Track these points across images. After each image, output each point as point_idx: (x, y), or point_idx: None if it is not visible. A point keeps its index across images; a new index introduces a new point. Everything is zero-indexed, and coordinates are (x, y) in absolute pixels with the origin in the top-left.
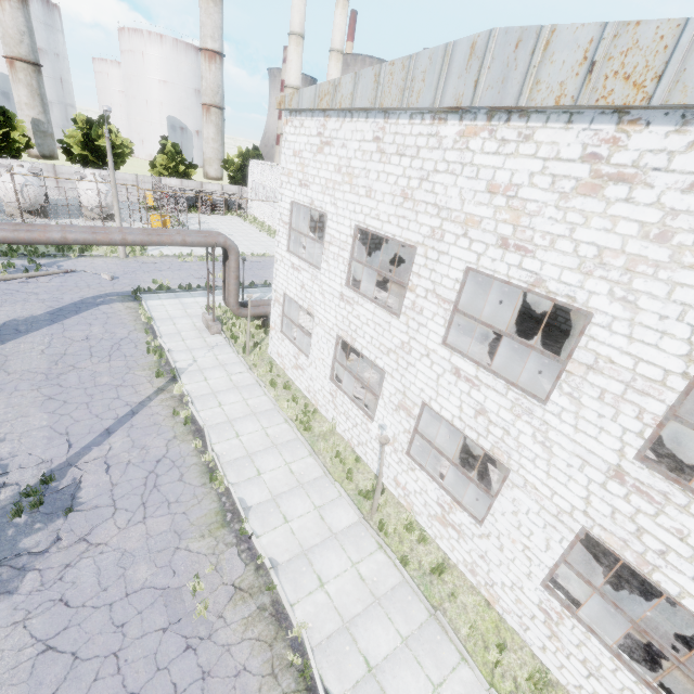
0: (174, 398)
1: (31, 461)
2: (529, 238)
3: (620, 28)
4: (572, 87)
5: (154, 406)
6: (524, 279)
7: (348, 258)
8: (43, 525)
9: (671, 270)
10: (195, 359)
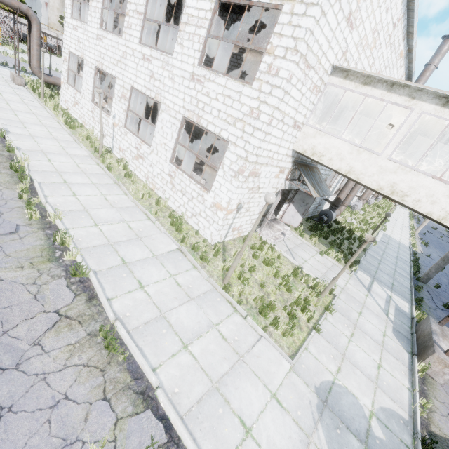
0: None
1: None
2: None
3: None
4: None
5: None
6: None
7: (101, 7)
8: None
9: None
10: None
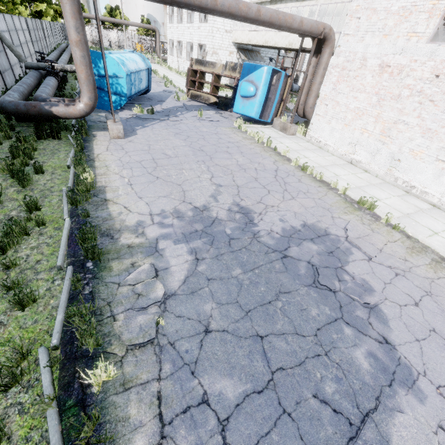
0: None
1: None
2: None
3: None
4: None
5: None
6: None
7: (177, 15)
8: None
9: None
10: None
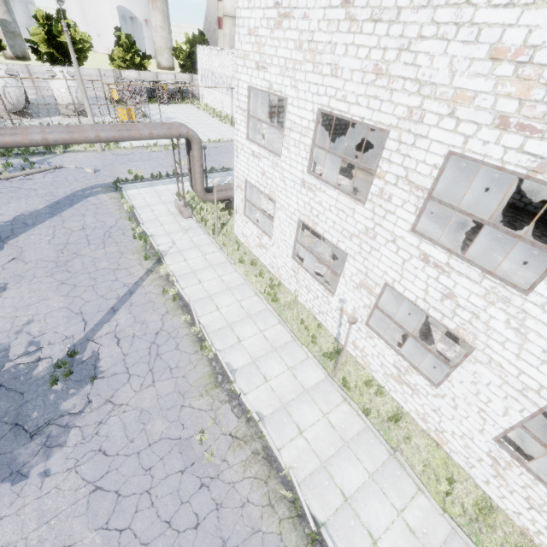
0: (161, 278)
1: (57, 338)
2: (540, 114)
3: None
4: None
5: (146, 285)
6: (523, 164)
7: (310, 145)
8: (76, 390)
9: None
10: (174, 242)
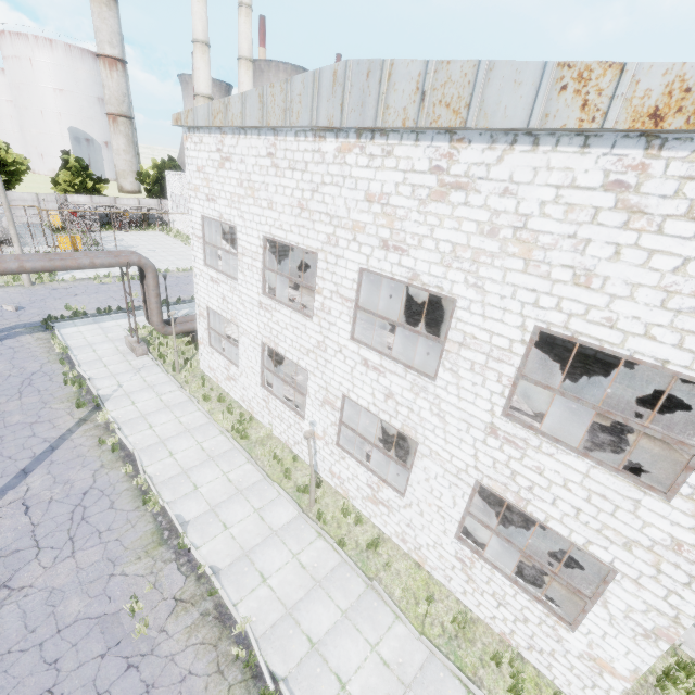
0: (98, 427)
1: None
2: (403, 239)
3: (438, 65)
4: (412, 112)
5: (76, 438)
6: (404, 275)
7: (261, 268)
8: None
9: (502, 259)
10: (120, 384)
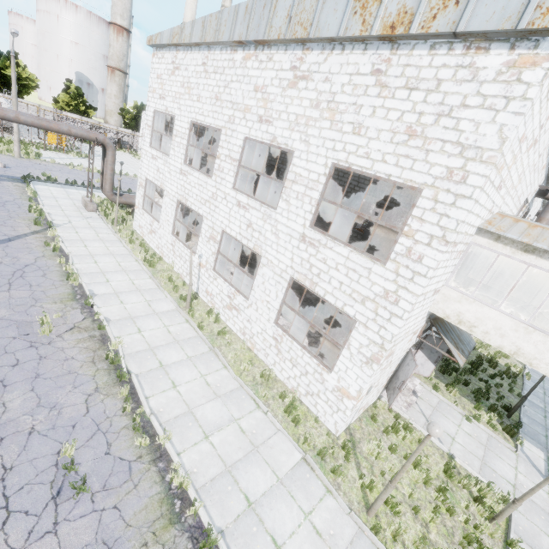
0: (47, 238)
1: None
2: (271, 114)
3: (300, 1)
4: (284, 29)
5: (29, 239)
6: (268, 138)
7: (186, 144)
8: None
9: (320, 122)
10: (71, 221)
